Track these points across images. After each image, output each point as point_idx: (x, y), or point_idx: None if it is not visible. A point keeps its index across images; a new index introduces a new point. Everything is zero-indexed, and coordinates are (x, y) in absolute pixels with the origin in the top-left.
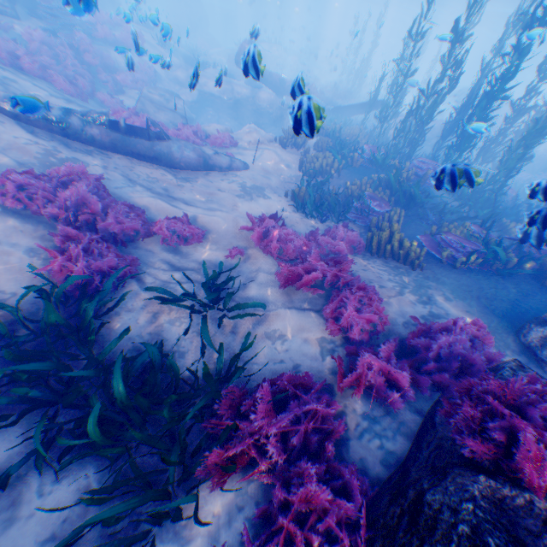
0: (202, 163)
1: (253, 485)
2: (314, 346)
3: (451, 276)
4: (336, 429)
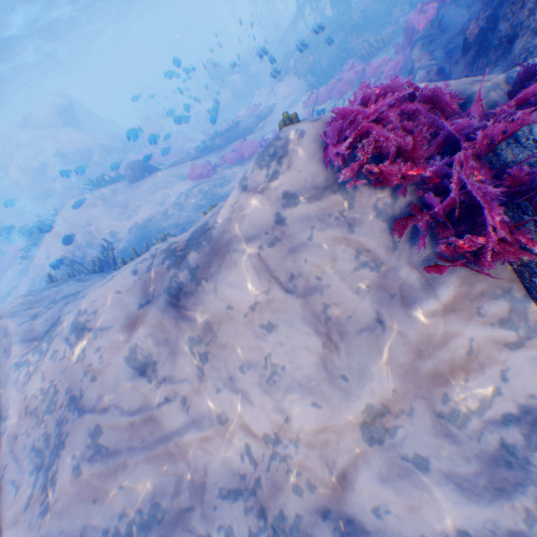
0: (259, 119)
1: None
2: None
3: None
4: None
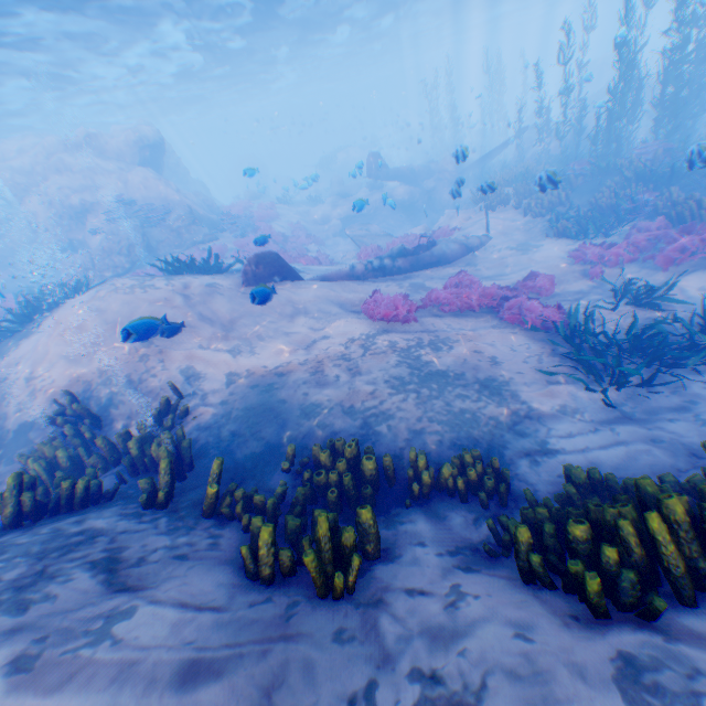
0: (464, 250)
1: None
2: None
3: None
4: None
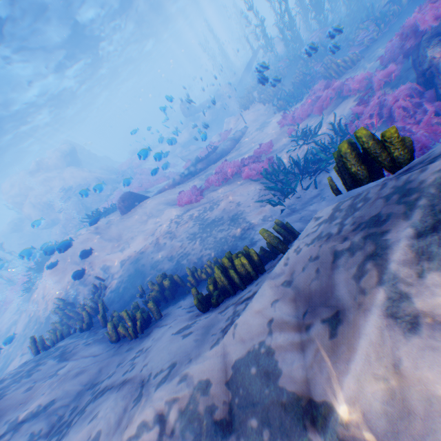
0: (234, 141)
1: (379, 128)
2: (354, 104)
3: (377, 43)
4: (385, 95)
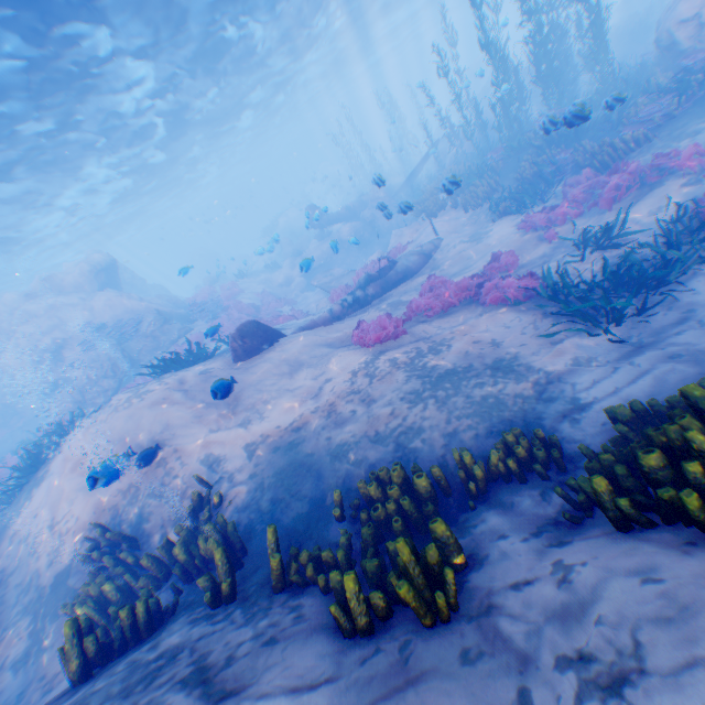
0: (424, 258)
1: None
2: (683, 190)
3: (679, 120)
4: None
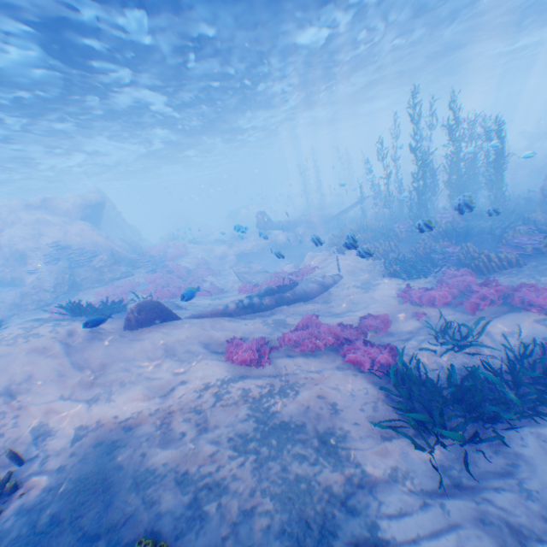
0: (321, 287)
1: None
2: (536, 325)
3: (546, 257)
4: None
